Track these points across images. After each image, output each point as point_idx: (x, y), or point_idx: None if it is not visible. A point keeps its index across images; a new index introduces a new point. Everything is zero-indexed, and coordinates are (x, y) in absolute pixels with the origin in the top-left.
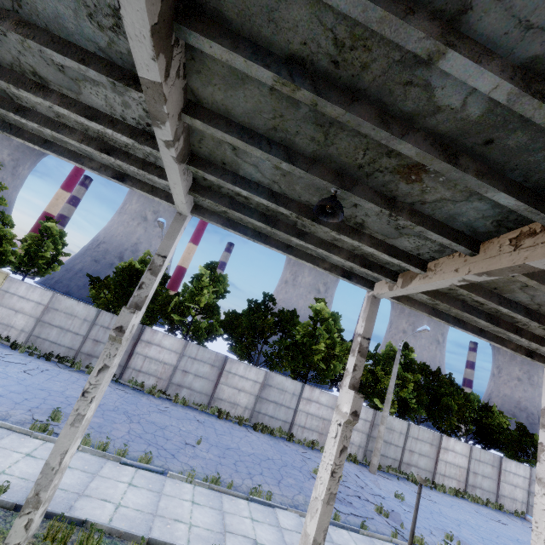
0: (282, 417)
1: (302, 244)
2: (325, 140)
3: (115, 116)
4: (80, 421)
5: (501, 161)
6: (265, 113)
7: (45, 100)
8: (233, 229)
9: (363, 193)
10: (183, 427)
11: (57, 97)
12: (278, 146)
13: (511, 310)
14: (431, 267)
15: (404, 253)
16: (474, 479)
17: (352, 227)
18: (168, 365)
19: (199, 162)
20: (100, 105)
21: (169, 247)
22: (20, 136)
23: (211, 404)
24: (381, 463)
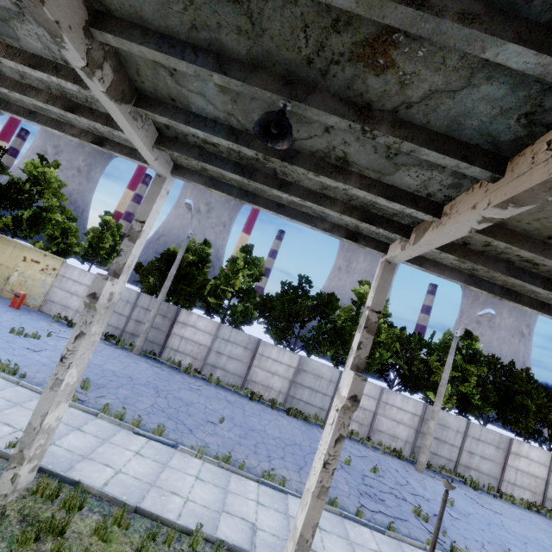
0: (318, 404)
1: (294, 201)
2: (253, 28)
3: (58, 61)
4: (59, 386)
5: None
6: (174, 4)
7: None
8: (216, 189)
9: (321, 103)
10: (210, 406)
11: (2, 49)
12: (206, 54)
13: None
14: (446, 211)
15: (409, 195)
16: None
17: (336, 165)
18: (202, 346)
19: (147, 102)
20: (39, 49)
21: (147, 212)
22: (8, 110)
23: (245, 386)
24: (432, 462)
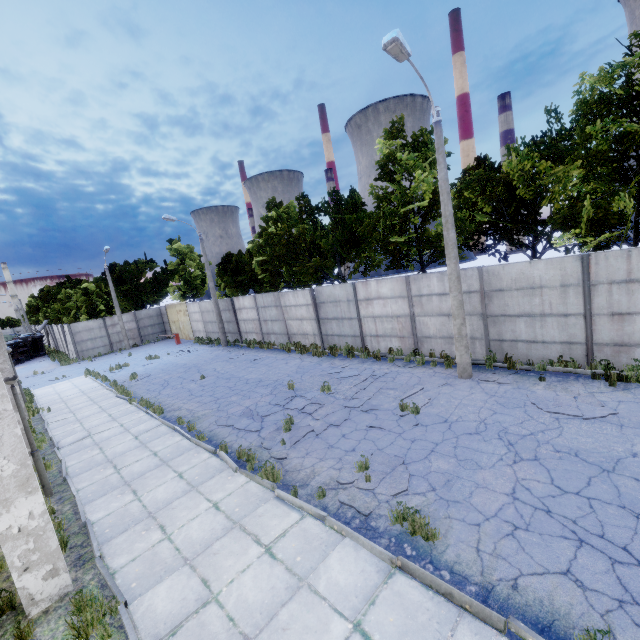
0: (349, 333)
1: None
2: None
3: None
4: None
5: None
6: None
7: None
8: None
9: None
10: (221, 368)
11: None
12: None
13: None
14: None
15: None
16: None
17: None
18: (255, 321)
19: None
20: None
21: None
22: None
23: (291, 342)
24: (532, 357)
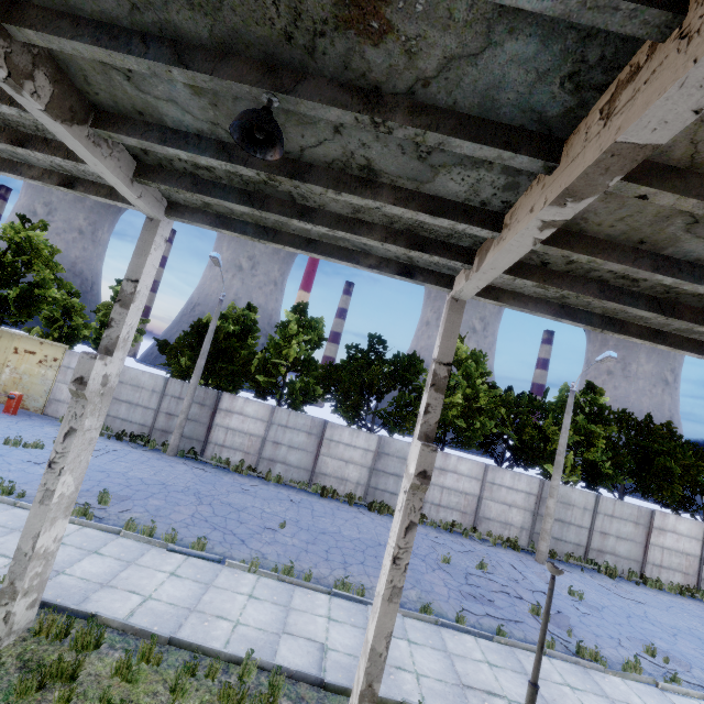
0: None
1: (325, 233)
2: None
3: None
4: (50, 498)
5: None
6: None
7: None
8: (226, 228)
9: (316, 93)
10: (268, 509)
11: None
12: (159, 43)
13: (680, 278)
14: (506, 222)
15: (458, 206)
16: None
17: (361, 178)
18: (255, 437)
19: (109, 120)
20: None
21: (140, 267)
22: None
23: (313, 481)
24: (556, 550)
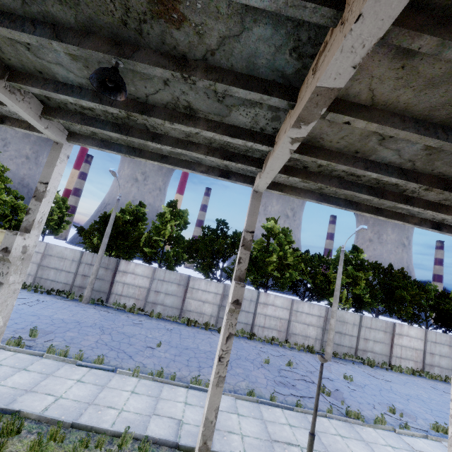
0: (243, 320)
1: (172, 151)
2: None
3: None
4: None
5: None
6: None
7: None
8: (108, 149)
9: (146, 58)
10: (150, 335)
11: None
12: (43, 25)
13: (380, 173)
14: (276, 140)
15: (247, 131)
16: (431, 358)
17: (186, 114)
18: (142, 288)
19: (19, 76)
20: None
21: (49, 174)
22: None
23: (182, 316)
24: (337, 351)
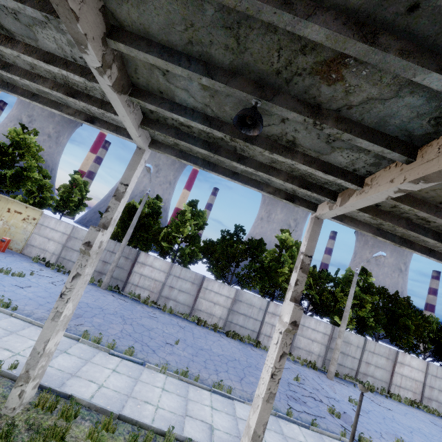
0: (250, 327)
1: (246, 170)
2: (238, 46)
3: (68, 58)
4: (59, 317)
5: (431, 33)
6: (177, 25)
7: (13, 50)
8: (185, 160)
9: (284, 103)
10: (166, 330)
11: (22, 47)
12: (197, 62)
13: None
14: (367, 182)
15: (340, 169)
16: (430, 392)
17: (285, 146)
18: (158, 282)
19: (140, 93)
20: (54, 49)
21: (130, 177)
22: (14, 92)
23: (192, 314)
24: (338, 371)
